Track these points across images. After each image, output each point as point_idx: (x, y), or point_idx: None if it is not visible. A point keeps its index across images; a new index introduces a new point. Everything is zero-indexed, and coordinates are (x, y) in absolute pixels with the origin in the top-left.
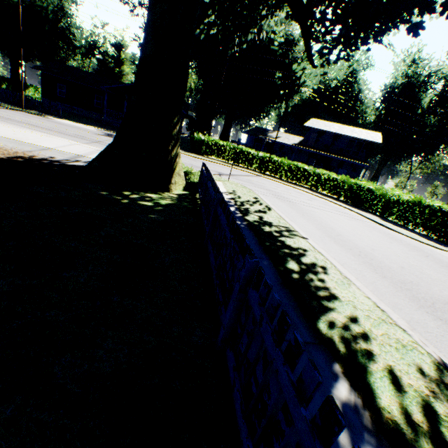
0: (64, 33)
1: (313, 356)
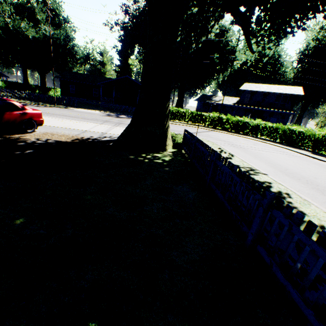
0: (70, 51)
1: (305, 250)
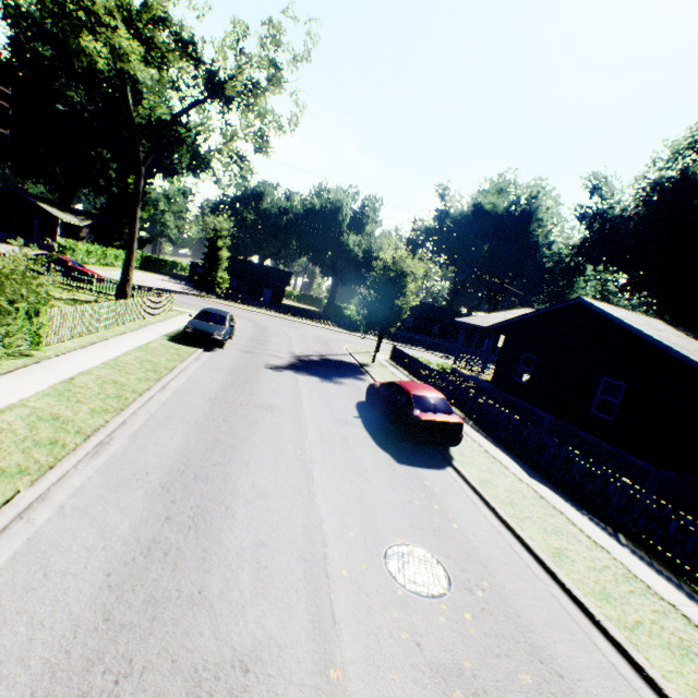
0: None
1: None
